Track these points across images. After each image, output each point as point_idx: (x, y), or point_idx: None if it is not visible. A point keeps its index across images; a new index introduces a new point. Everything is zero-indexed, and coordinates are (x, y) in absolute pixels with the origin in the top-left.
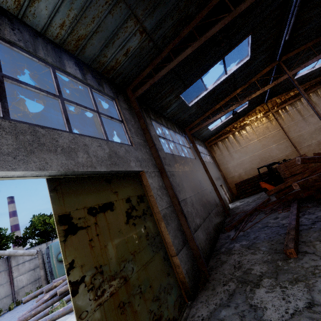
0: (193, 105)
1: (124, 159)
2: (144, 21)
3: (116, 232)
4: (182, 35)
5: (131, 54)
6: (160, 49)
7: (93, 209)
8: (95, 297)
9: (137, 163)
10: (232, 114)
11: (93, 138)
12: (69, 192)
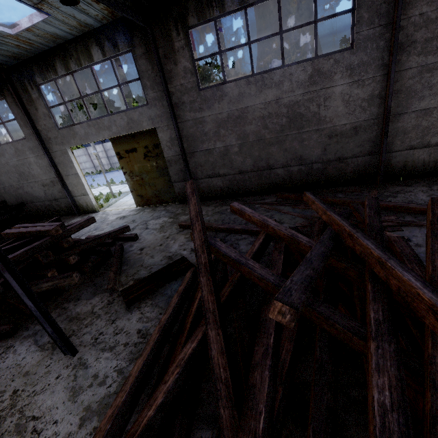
0: None
1: (138, 122)
2: None
3: (138, 162)
4: None
5: None
6: None
7: (127, 151)
8: (131, 178)
9: (149, 122)
10: None
11: (117, 114)
12: (118, 144)
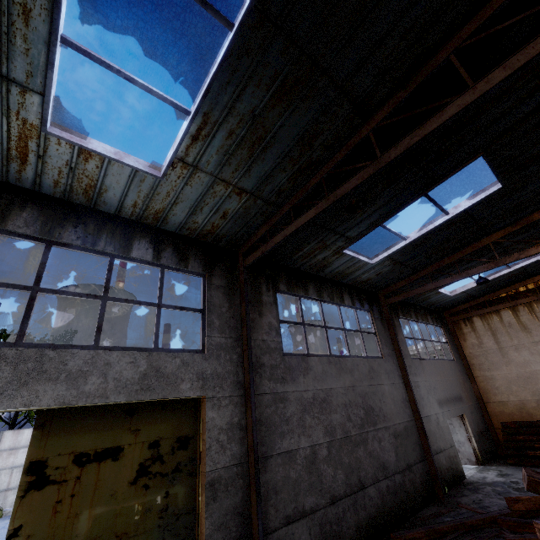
0: (381, 261)
1: (170, 379)
2: (239, 182)
3: (106, 495)
4: (309, 187)
5: (232, 216)
6: (278, 205)
7: (83, 456)
8: None
9: (196, 383)
10: (476, 282)
11: (125, 351)
12: (61, 429)
